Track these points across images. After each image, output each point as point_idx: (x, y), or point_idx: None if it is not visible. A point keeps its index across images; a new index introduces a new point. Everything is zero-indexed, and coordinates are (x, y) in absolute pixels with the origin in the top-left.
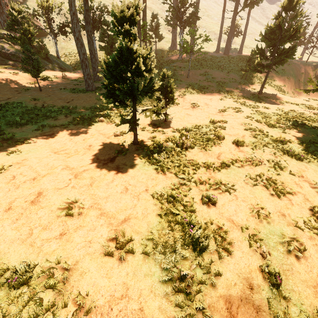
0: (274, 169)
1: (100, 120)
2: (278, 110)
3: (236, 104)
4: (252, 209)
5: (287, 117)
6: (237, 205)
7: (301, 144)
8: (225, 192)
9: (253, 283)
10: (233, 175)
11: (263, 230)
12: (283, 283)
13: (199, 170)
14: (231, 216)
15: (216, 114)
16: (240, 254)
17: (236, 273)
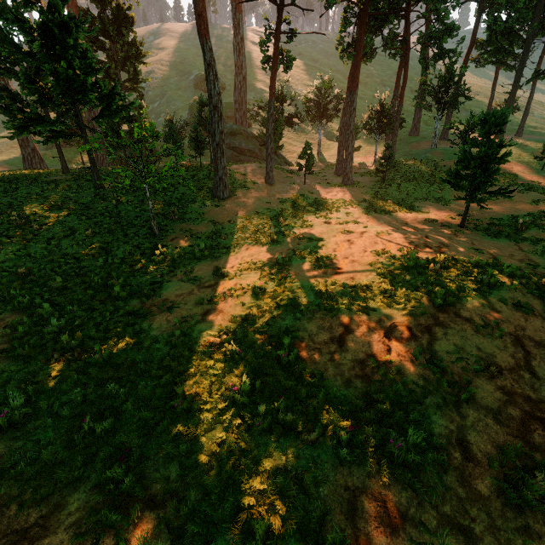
0: None
1: (394, 211)
2: None
3: None
4: None
5: None
6: None
7: None
8: None
9: None
10: None
11: None
12: None
13: None
14: None
15: (527, 206)
16: None
17: None
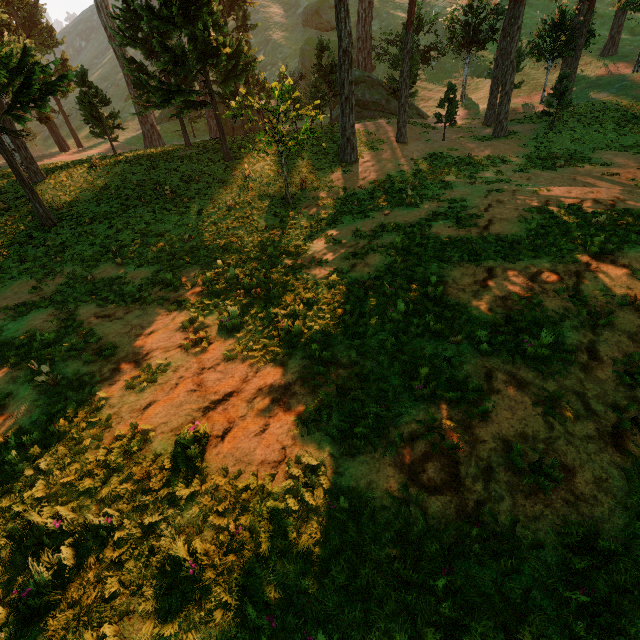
0: None
1: (560, 165)
2: None
3: None
4: None
5: None
6: None
7: None
8: None
9: None
10: None
11: None
12: None
13: None
14: None
15: None
16: None
17: None
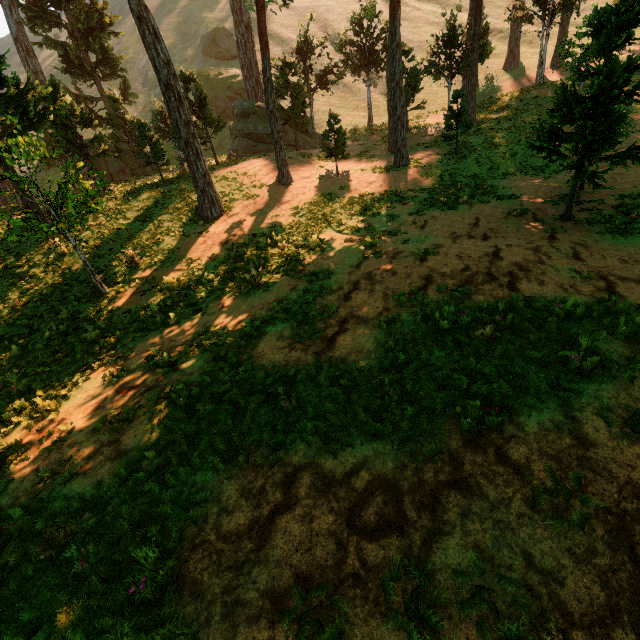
0: None
1: (463, 201)
2: None
3: None
4: None
5: None
6: None
7: None
8: None
9: None
10: None
11: None
12: None
13: None
14: None
15: None
16: None
17: None
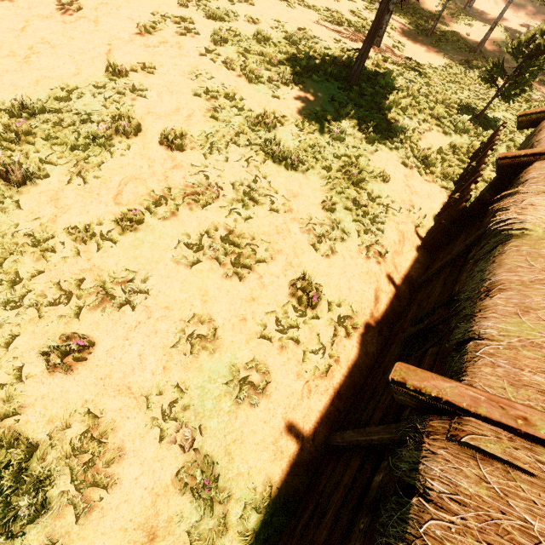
0: (241, 206)
1: None
2: (277, 29)
3: (185, 6)
4: (179, 335)
5: (288, 51)
6: (146, 337)
7: (302, 126)
8: (123, 307)
9: (157, 524)
10: (150, 246)
11: (196, 380)
12: (223, 474)
13: (58, 256)
14: (128, 375)
15: (132, 39)
16: (136, 472)
17: (119, 528)
